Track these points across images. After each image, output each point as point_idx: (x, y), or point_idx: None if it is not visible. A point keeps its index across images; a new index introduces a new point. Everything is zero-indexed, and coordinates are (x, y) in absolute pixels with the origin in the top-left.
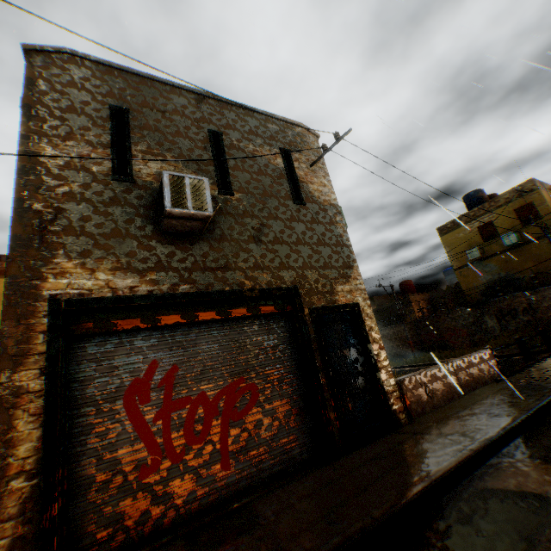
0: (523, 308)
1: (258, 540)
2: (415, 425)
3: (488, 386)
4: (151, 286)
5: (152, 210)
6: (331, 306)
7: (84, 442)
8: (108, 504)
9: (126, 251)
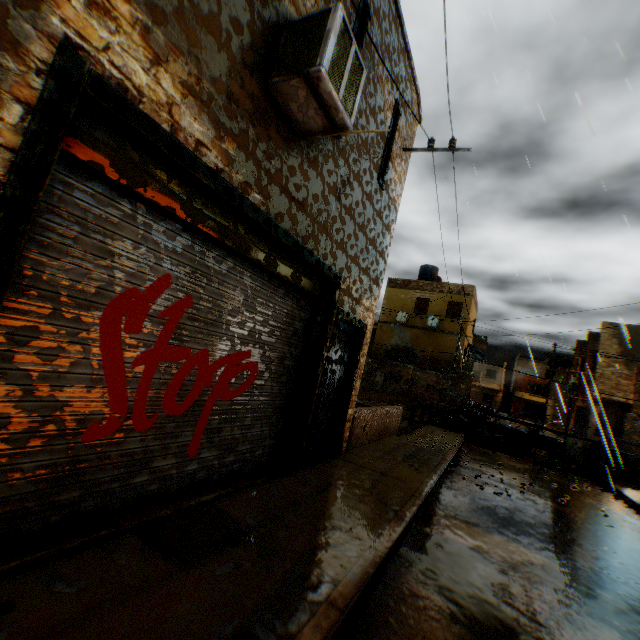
0: (408, 379)
1: (264, 558)
2: (354, 457)
3: (394, 438)
4: (223, 162)
5: (269, 41)
6: (353, 316)
7: (10, 356)
8: (18, 469)
9: (214, 73)
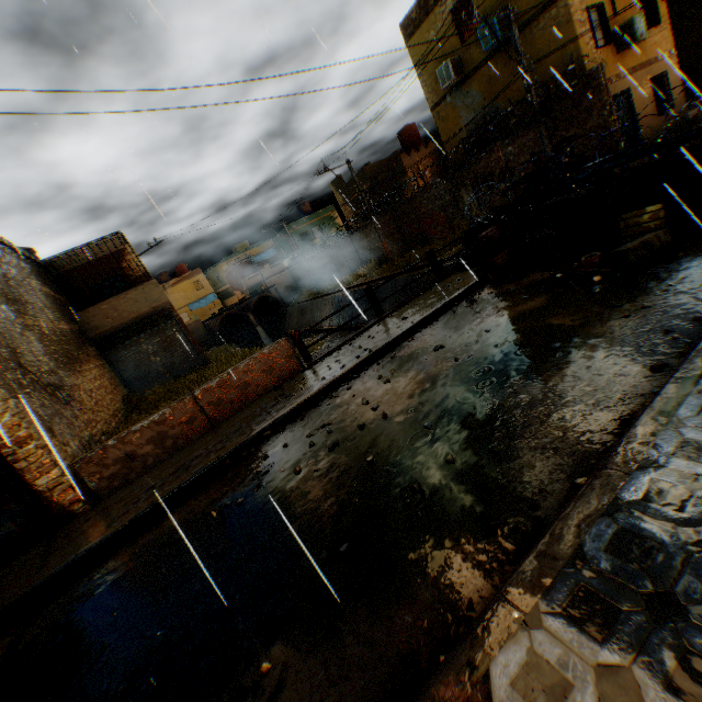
0: (502, 170)
1: None
2: (81, 520)
3: (255, 404)
4: None
5: None
6: None
7: None
8: None
9: None
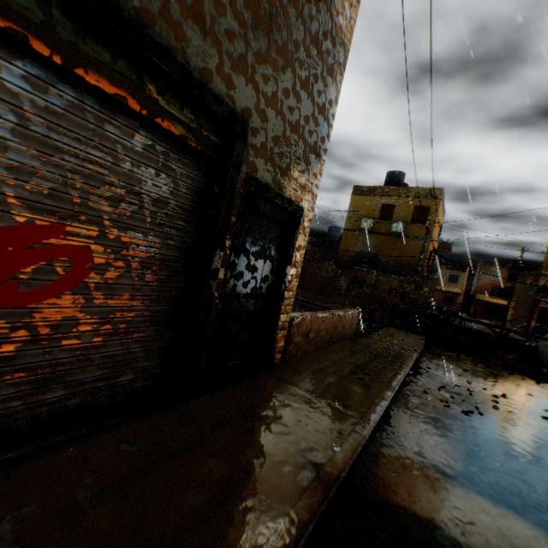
0: (371, 283)
1: None
2: (288, 371)
3: (347, 343)
4: None
5: None
6: (276, 191)
7: None
8: None
9: None
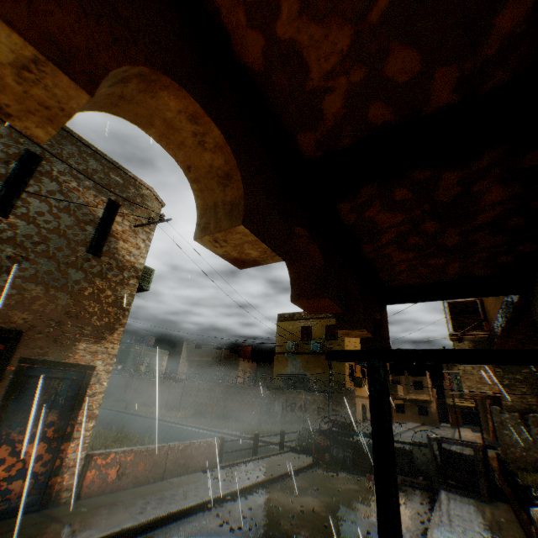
0: (302, 405)
1: None
2: (70, 507)
3: (192, 475)
4: None
5: None
6: (58, 361)
7: None
8: None
9: None
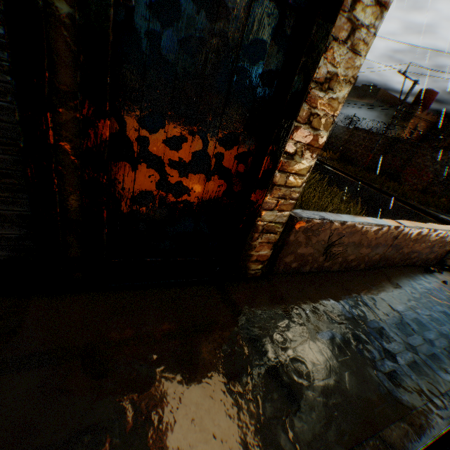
0: None
1: None
2: (260, 293)
3: (412, 273)
4: None
5: None
6: None
7: None
8: None
9: None
